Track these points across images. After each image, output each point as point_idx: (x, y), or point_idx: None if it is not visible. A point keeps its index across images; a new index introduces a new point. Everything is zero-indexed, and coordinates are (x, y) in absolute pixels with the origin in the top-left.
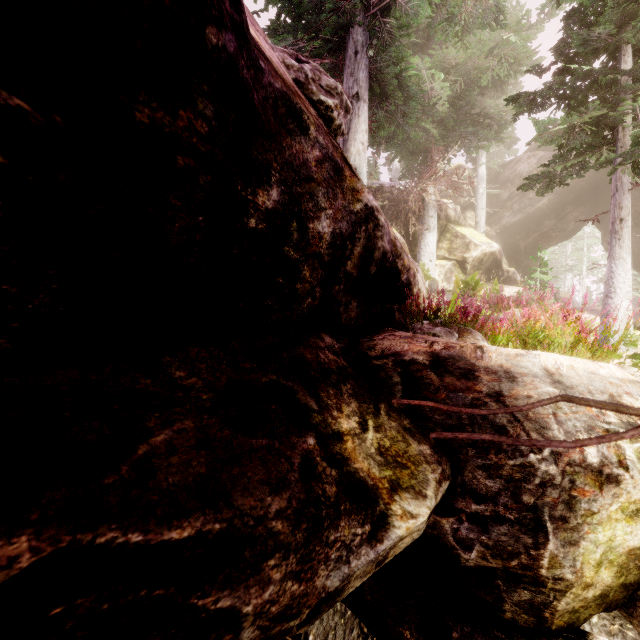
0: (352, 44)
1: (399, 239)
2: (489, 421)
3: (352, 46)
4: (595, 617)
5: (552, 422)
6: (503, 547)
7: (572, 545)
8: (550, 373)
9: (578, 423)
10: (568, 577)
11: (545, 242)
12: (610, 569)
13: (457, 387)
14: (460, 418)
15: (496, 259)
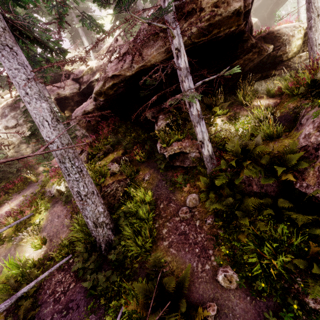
0: None
1: None
2: (277, 37)
3: None
4: (295, 56)
5: (285, 32)
6: (282, 50)
7: (290, 46)
8: (284, 27)
9: (289, 31)
10: (290, 50)
11: (276, 8)
12: (296, 48)
13: (271, 35)
14: (273, 39)
15: (257, 26)
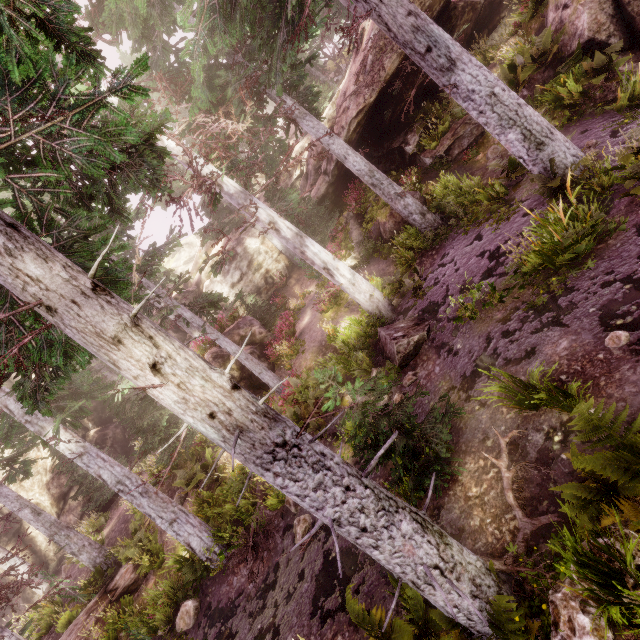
0: None
1: None
2: None
3: None
4: None
5: None
6: None
7: None
8: None
9: None
10: None
11: None
12: None
13: None
14: None
15: None
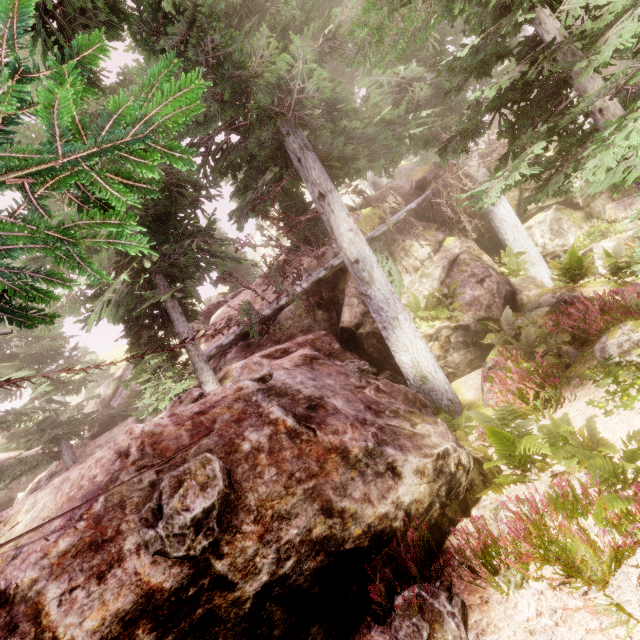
0: (292, 155)
1: (459, 249)
2: None
3: (293, 157)
4: None
5: None
6: None
7: None
8: None
9: None
10: None
11: None
12: None
13: None
14: None
15: None
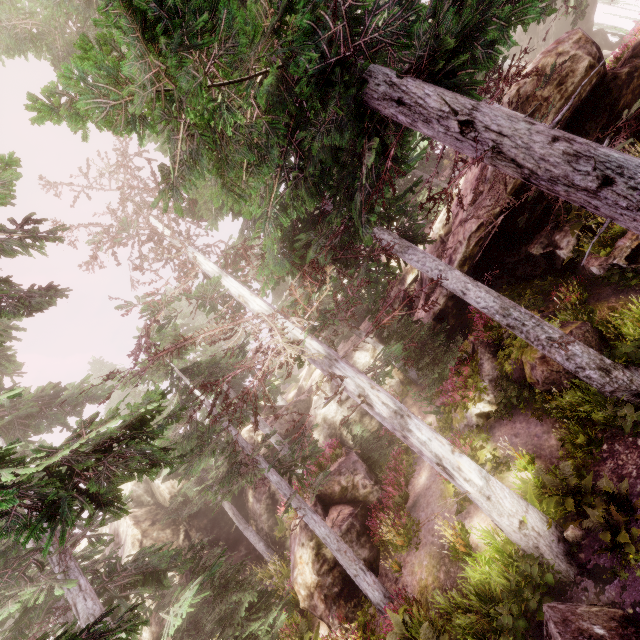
0: None
1: None
2: None
3: None
4: None
5: None
6: None
7: None
8: None
9: None
10: None
11: (586, 24)
12: None
13: None
14: None
15: None
